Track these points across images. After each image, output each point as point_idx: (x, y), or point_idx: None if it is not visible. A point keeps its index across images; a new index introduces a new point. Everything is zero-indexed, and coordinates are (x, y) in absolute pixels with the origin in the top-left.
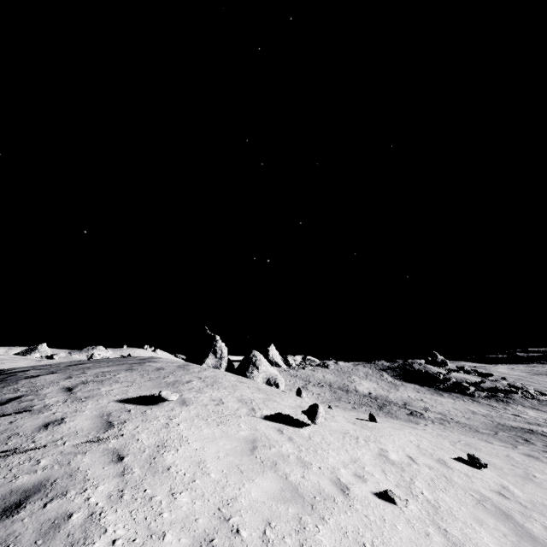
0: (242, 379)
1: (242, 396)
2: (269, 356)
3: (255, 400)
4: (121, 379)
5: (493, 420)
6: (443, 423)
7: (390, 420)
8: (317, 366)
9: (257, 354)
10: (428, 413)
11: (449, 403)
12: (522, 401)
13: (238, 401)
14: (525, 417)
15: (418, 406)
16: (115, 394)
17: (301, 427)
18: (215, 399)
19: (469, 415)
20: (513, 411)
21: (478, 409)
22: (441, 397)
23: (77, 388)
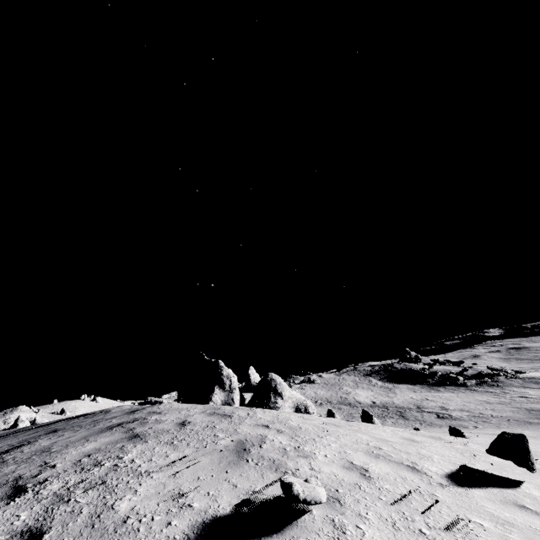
0: (294, 413)
1: (357, 444)
2: (251, 381)
3: (381, 447)
4: (139, 463)
5: (515, 406)
6: (485, 421)
7: (446, 430)
8: (302, 383)
9: (275, 376)
10: (452, 412)
11: (456, 397)
12: (510, 382)
13: (371, 456)
14: (534, 397)
15: (432, 406)
16: (163, 516)
17: (514, 485)
18: (345, 465)
19: (489, 406)
20: (515, 393)
21: (486, 398)
22: (439, 392)
23: (52, 524)
